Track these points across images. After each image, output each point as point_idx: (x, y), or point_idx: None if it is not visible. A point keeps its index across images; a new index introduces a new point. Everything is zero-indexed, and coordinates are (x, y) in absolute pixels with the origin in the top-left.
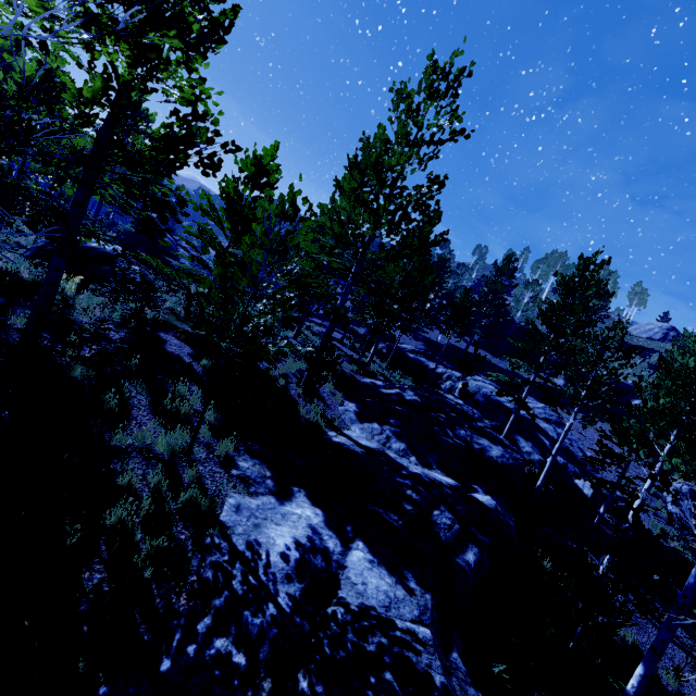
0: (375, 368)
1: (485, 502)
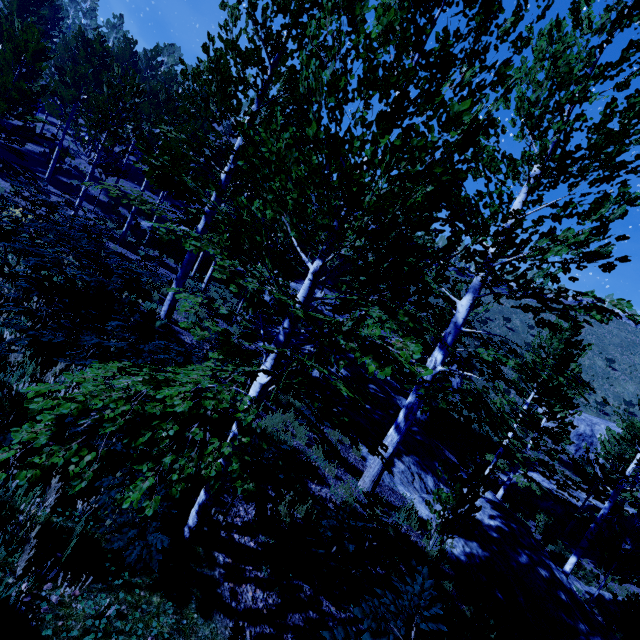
0: (220, 301)
1: (493, 498)
